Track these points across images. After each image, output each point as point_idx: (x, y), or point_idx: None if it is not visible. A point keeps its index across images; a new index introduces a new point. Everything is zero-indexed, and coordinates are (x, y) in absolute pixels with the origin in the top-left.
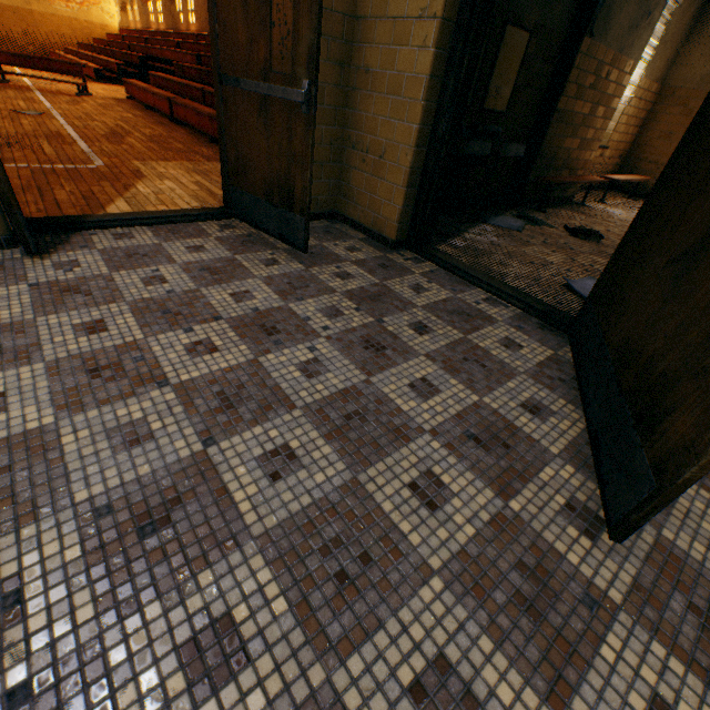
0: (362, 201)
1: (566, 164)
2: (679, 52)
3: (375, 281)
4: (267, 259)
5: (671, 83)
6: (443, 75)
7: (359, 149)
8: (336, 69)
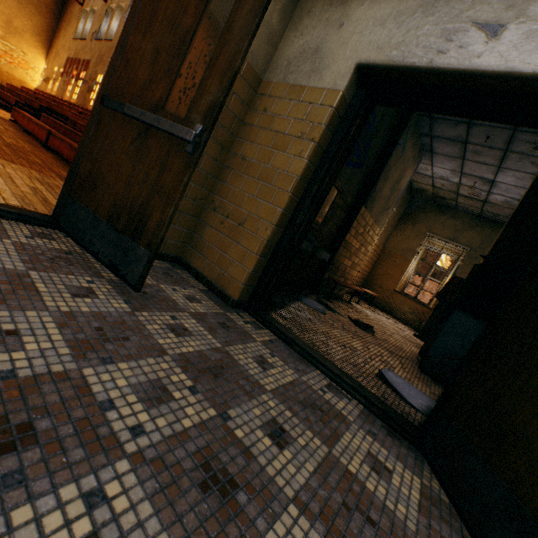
0: (211, 255)
1: (343, 274)
2: (391, 234)
3: (216, 343)
4: (81, 286)
5: (388, 248)
6: (308, 182)
7: (221, 212)
8: (218, 147)
